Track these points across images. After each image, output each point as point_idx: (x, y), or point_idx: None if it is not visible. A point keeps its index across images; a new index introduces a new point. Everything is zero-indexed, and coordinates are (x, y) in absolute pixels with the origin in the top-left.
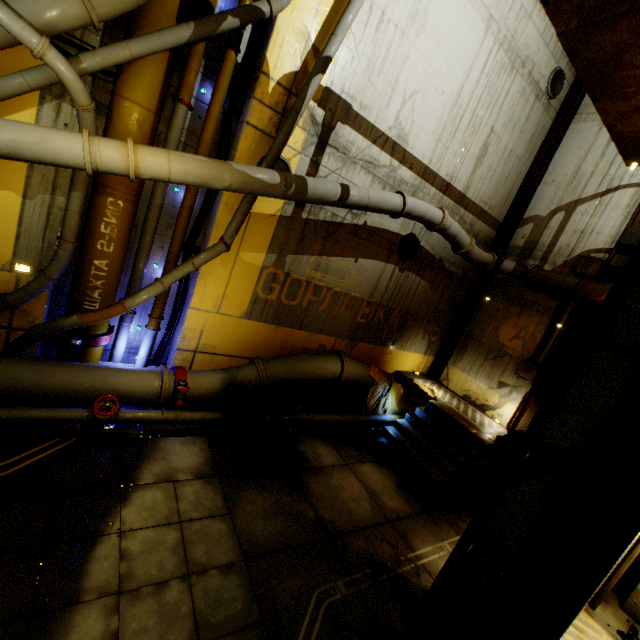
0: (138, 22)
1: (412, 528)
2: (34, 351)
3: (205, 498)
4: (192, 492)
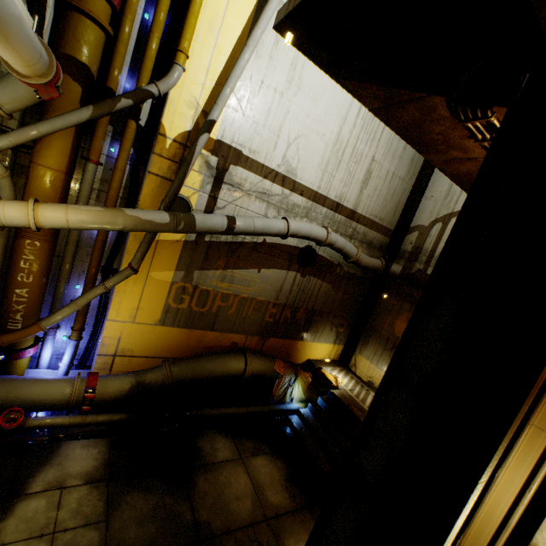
0: (47, 108)
1: (288, 526)
2: None
3: (87, 504)
4: (76, 499)
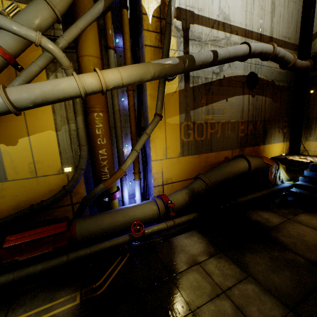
0: (76, 12)
1: None
2: (87, 213)
3: (225, 269)
4: (214, 267)
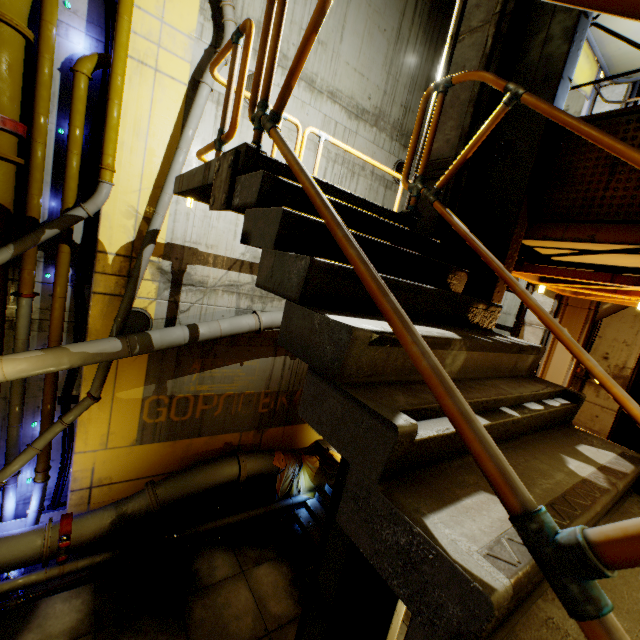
0: None
1: (291, 634)
2: None
3: None
4: None
